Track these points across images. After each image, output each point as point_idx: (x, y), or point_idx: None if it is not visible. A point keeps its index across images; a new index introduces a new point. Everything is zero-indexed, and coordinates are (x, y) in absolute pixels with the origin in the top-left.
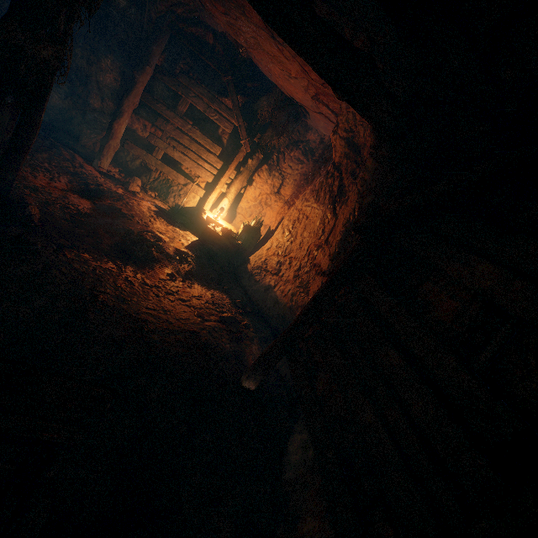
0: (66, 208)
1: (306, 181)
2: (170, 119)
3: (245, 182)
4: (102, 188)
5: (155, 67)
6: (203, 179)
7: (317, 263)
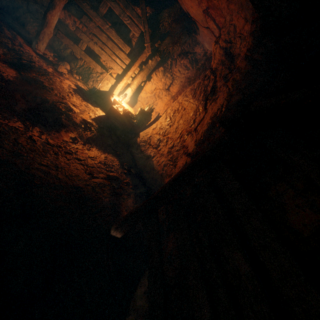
0: None
1: (189, 83)
2: (92, 18)
3: (145, 78)
4: (32, 64)
5: None
6: (115, 71)
7: (185, 145)
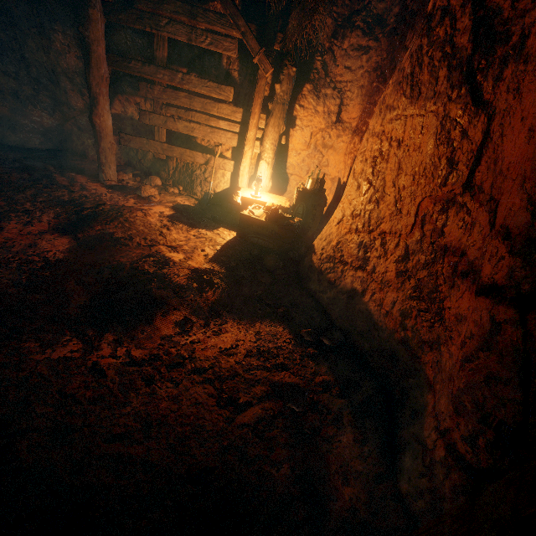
0: (28, 264)
1: (381, 80)
2: (153, 78)
3: (282, 125)
4: (99, 209)
5: (104, 6)
6: (226, 145)
7: (451, 245)
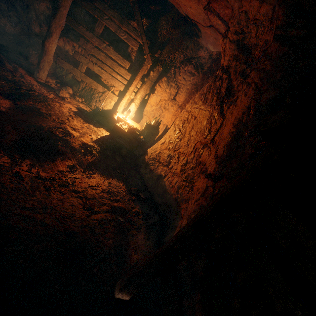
0: None
1: (196, 90)
2: (89, 39)
3: (148, 90)
4: (31, 93)
5: None
6: (117, 88)
7: (202, 161)
